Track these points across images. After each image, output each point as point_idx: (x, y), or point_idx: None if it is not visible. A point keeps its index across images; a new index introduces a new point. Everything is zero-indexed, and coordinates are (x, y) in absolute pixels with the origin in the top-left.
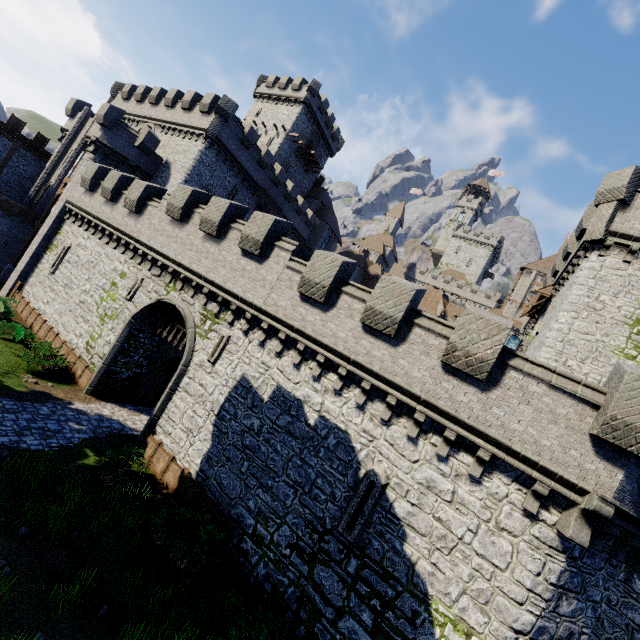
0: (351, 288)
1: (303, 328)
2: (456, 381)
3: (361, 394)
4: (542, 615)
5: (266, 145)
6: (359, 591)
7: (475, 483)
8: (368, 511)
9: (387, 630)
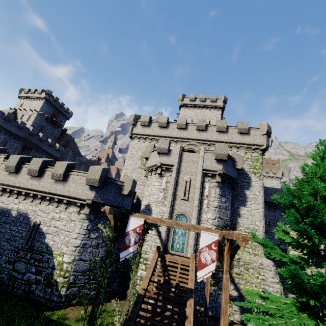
0: (26, 165)
1: (8, 183)
2: (57, 183)
3: (31, 199)
4: (84, 239)
5: (27, 118)
6: (31, 263)
7: (65, 211)
8: (33, 235)
9: (40, 269)
